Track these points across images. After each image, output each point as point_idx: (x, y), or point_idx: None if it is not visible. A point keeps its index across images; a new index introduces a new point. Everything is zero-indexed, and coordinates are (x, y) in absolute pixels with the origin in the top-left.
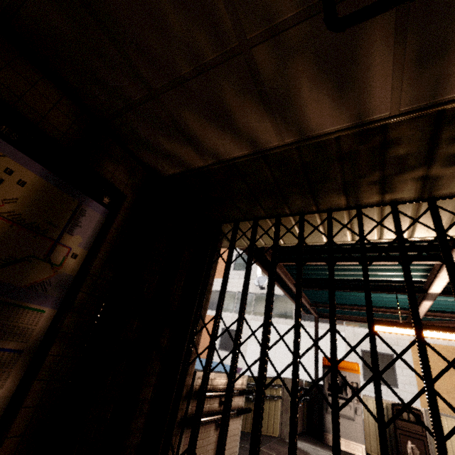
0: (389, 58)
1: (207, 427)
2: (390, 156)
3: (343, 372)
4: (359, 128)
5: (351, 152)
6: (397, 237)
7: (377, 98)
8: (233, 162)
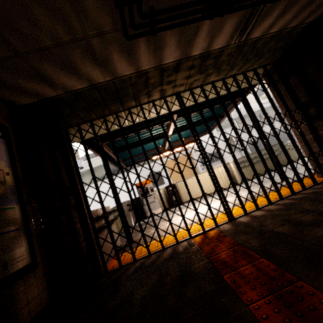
0: (145, 49)
1: (105, 231)
2: (149, 83)
3: (145, 186)
4: (138, 73)
5: (136, 82)
6: (157, 116)
7: (143, 62)
8: (77, 91)
